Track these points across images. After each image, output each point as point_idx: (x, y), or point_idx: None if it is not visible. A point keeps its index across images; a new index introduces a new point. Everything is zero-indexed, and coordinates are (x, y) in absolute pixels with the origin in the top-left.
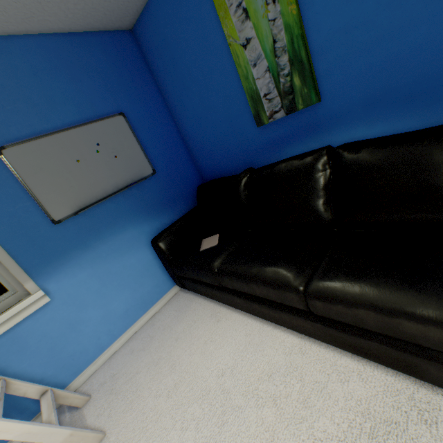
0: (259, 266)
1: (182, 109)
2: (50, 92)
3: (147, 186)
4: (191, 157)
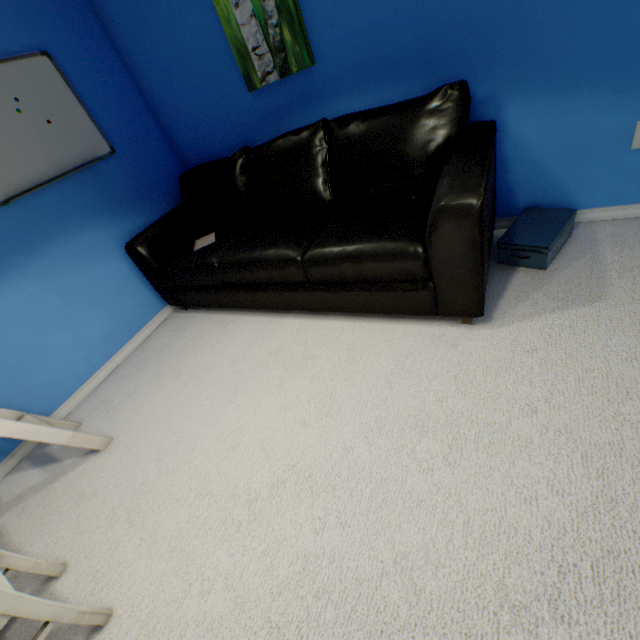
0: (261, 250)
1: (142, 56)
2: None
3: (106, 171)
4: (164, 133)
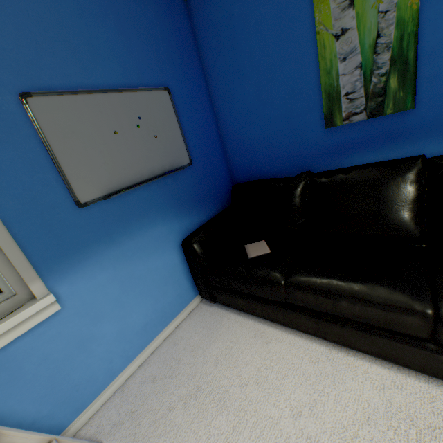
0: (352, 281)
1: (228, 98)
2: (95, 41)
3: (182, 177)
4: (224, 153)
